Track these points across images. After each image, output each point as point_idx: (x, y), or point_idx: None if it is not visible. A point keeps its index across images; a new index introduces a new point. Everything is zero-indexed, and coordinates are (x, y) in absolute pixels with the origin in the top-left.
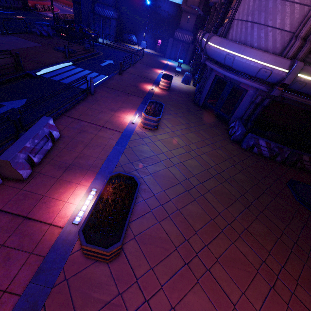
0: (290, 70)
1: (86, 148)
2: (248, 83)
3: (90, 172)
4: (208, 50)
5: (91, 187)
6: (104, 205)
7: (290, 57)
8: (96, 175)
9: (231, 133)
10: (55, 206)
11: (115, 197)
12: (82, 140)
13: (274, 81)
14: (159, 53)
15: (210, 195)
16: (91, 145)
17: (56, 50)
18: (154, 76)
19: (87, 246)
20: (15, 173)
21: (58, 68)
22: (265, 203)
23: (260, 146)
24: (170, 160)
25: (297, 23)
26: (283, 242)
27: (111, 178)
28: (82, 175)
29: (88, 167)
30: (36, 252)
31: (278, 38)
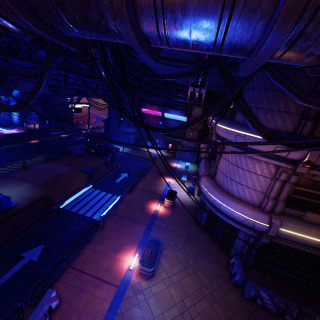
0: (270, 225)
1: None
2: (237, 227)
3: None
4: (200, 188)
5: None
6: None
7: (268, 211)
8: None
9: (231, 273)
10: None
11: None
12: (78, 305)
13: (260, 230)
14: (170, 154)
15: None
16: (84, 313)
17: (82, 172)
18: (161, 189)
19: None
20: None
21: (79, 195)
22: None
23: (263, 297)
24: None
25: (265, 187)
26: None
27: None
28: None
29: None
30: None
31: (254, 194)
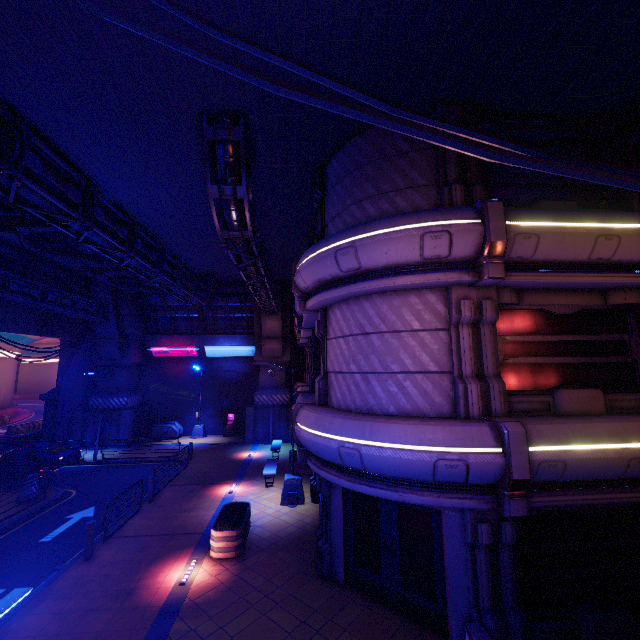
0: (504, 447)
1: None
2: (428, 502)
3: None
4: (300, 440)
5: None
6: None
7: (479, 415)
8: None
9: None
10: None
11: None
12: None
13: (489, 480)
14: (234, 437)
15: None
16: None
17: None
18: (204, 515)
19: None
20: None
21: None
22: None
23: None
24: None
25: (444, 356)
26: None
27: None
28: None
29: None
30: None
31: (429, 387)
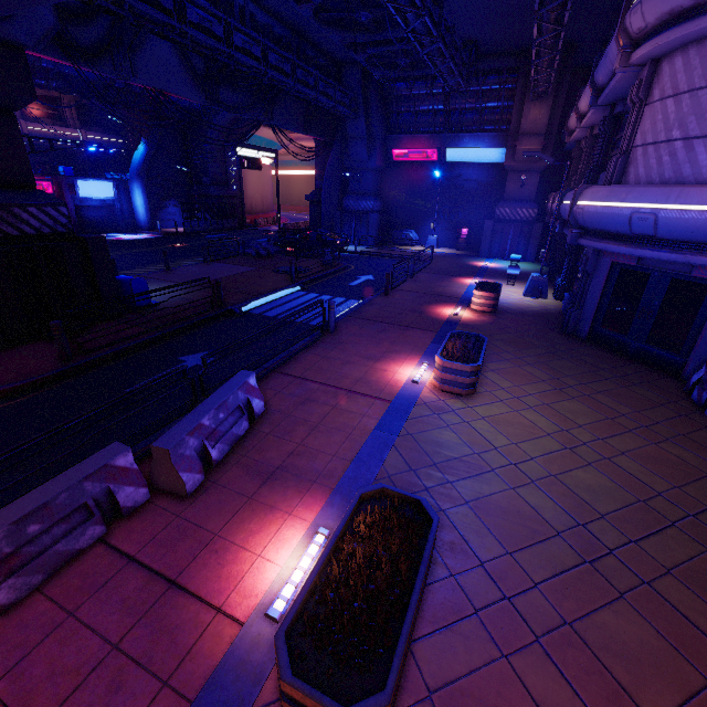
0: None
1: (312, 435)
2: None
3: (317, 487)
4: (580, 217)
5: (317, 524)
6: (345, 570)
7: None
8: (331, 495)
9: (701, 399)
10: (234, 563)
11: (372, 550)
12: (306, 417)
13: None
14: (466, 252)
15: (676, 585)
16: (322, 427)
17: (276, 273)
18: (457, 291)
19: (294, 685)
20: (175, 478)
21: (277, 298)
22: None
23: None
24: (518, 467)
25: None
26: None
27: (363, 499)
28: (299, 494)
29: (313, 477)
30: (175, 684)
31: None
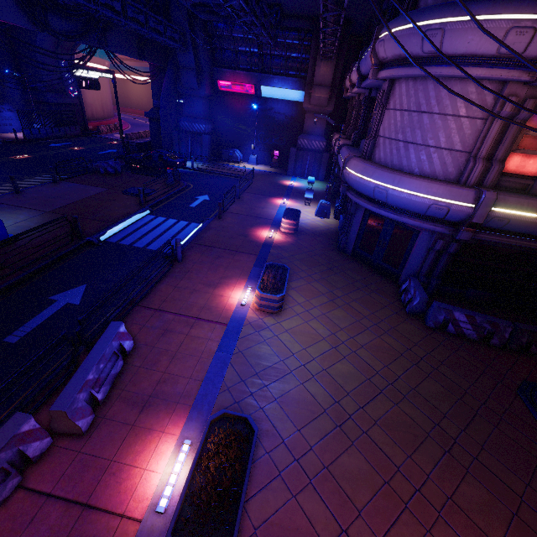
0: (477, 204)
1: (173, 363)
2: (416, 225)
3: (180, 407)
4: (347, 179)
5: (183, 436)
6: (204, 478)
7: (473, 185)
8: (190, 411)
9: (405, 301)
10: (128, 479)
11: (220, 461)
12: (166, 347)
13: (457, 220)
14: (278, 169)
15: (378, 430)
16: (180, 355)
17: (126, 195)
18: (271, 212)
19: None
20: (72, 426)
21: (130, 224)
22: (480, 438)
23: (458, 321)
24: (306, 367)
25: (471, 140)
26: (524, 522)
27: (212, 422)
28: (168, 415)
29: (176, 399)
30: None
31: (448, 160)
